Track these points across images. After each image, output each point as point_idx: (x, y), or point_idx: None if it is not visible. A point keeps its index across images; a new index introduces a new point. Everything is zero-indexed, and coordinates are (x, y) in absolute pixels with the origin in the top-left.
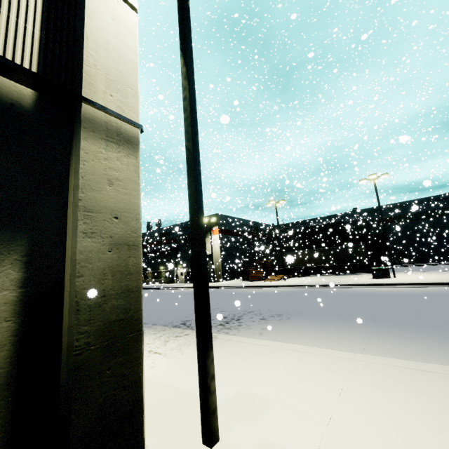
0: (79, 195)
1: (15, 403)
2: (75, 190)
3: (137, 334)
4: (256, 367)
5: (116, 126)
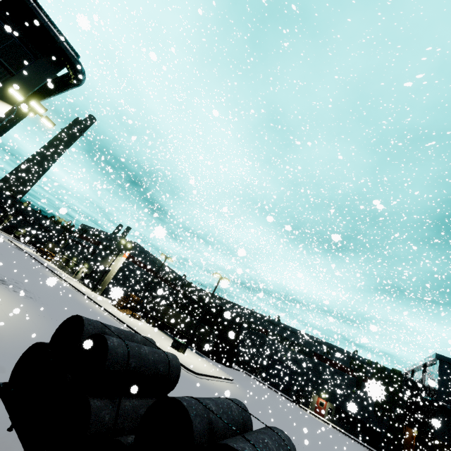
0: None
1: None
2: None
3: None
4: None
5: None
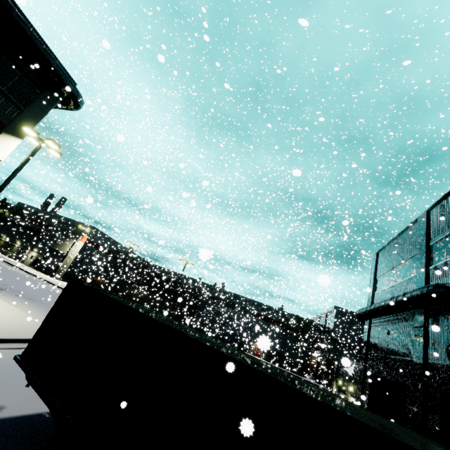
0: None
1: None
2: None
3: None
4: None
5: None
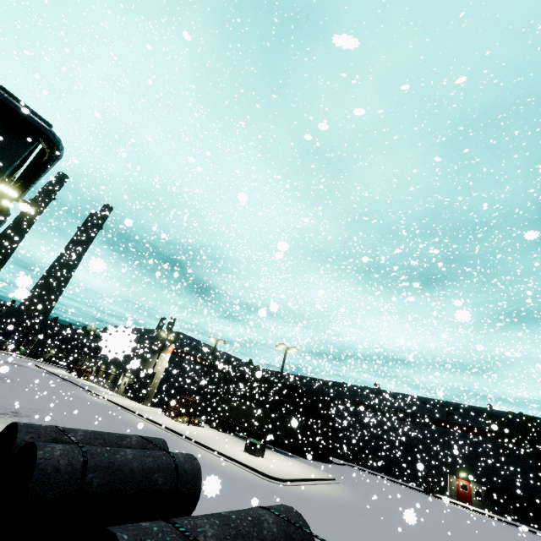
0: None
1: None
2: None
3: None
4: None
5: None
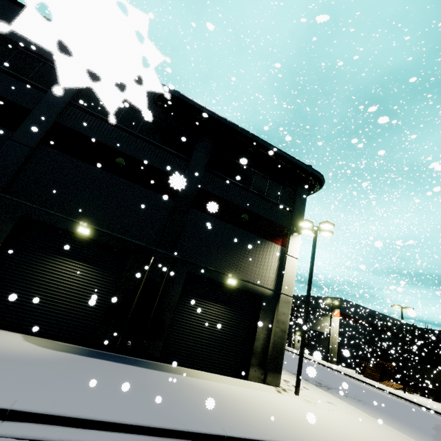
0: (277, 317)
1: (261, 357)
2: (276, 316)
3: (283, 356)
4: (320, 396)
5: (287, 298)
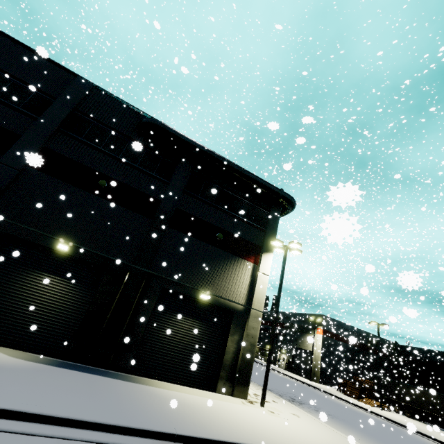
0: (247, 331)
1: (230, 370)
2: (246, 330)
3: (251, 369)
4: (287, 408)
5: (257, 313)
